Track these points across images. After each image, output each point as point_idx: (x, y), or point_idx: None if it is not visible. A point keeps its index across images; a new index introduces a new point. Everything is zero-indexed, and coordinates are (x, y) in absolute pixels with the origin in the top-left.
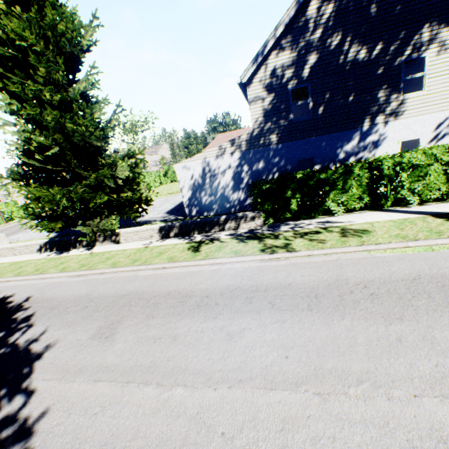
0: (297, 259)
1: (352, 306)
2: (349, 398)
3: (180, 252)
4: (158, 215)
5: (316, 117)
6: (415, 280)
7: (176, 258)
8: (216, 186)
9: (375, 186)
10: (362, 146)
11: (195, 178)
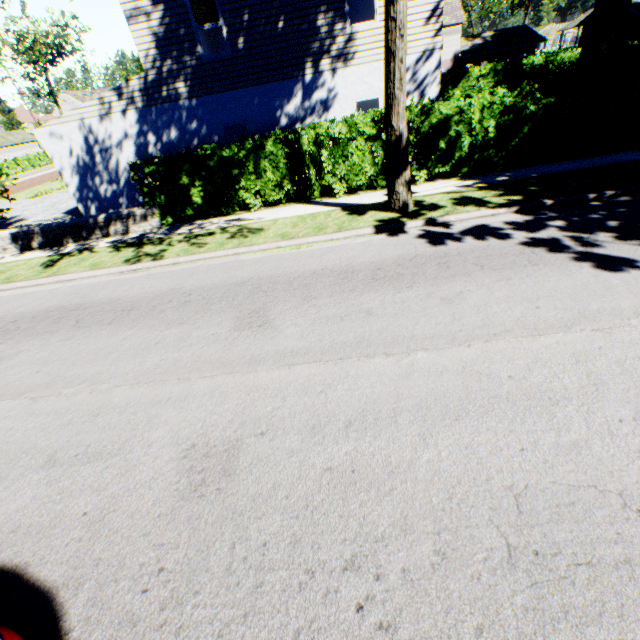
0: (159, 269)
1: (155, 316)
2: (59, 397)
3: (29, 269)
4: (51, 217)
5: (238, 55)
6: (242, 284)
7: (16, 278)
8: (115, 168)
9: (299, 169)
10: (309, 108)
11: (77, 154)
